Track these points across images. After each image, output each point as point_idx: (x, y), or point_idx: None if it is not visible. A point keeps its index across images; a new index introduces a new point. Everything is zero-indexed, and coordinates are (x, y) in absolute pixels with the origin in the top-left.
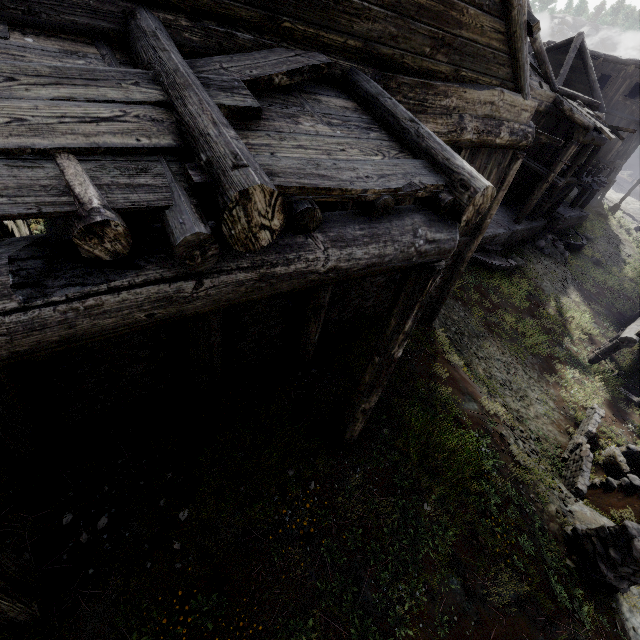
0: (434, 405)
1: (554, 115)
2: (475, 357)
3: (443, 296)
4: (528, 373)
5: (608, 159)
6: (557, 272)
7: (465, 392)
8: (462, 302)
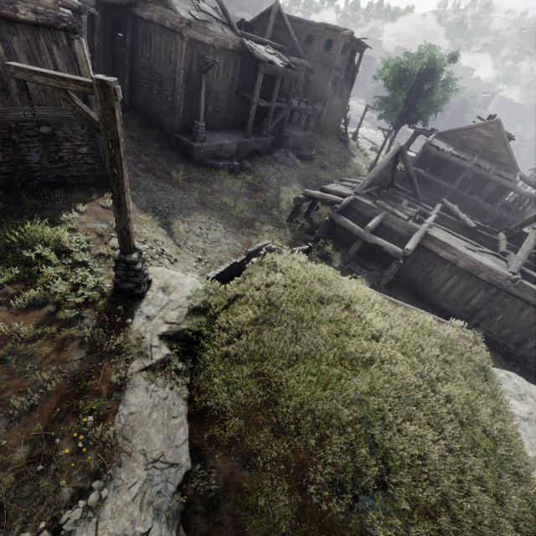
0: (57, 223)
1: (249, 55)
2: (180, 221)
3: (104, 164)
4: (228, 229)
5: (326, 96)
6: (286, 172)
7: (101, 219)
8: (184, 189)
